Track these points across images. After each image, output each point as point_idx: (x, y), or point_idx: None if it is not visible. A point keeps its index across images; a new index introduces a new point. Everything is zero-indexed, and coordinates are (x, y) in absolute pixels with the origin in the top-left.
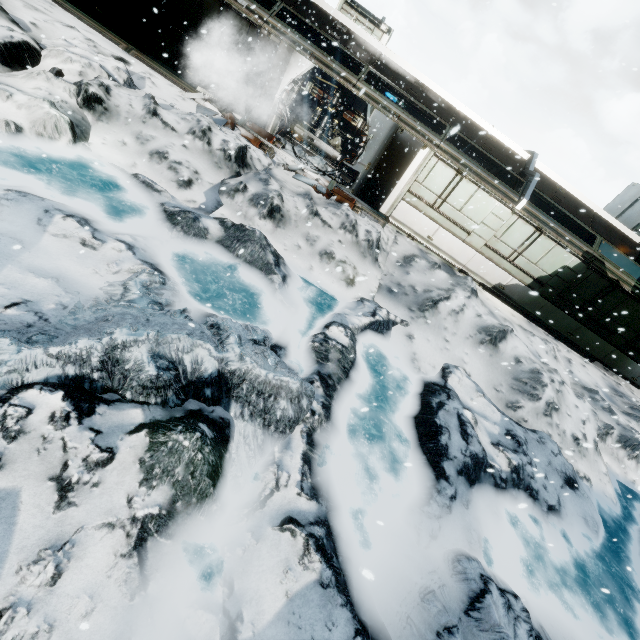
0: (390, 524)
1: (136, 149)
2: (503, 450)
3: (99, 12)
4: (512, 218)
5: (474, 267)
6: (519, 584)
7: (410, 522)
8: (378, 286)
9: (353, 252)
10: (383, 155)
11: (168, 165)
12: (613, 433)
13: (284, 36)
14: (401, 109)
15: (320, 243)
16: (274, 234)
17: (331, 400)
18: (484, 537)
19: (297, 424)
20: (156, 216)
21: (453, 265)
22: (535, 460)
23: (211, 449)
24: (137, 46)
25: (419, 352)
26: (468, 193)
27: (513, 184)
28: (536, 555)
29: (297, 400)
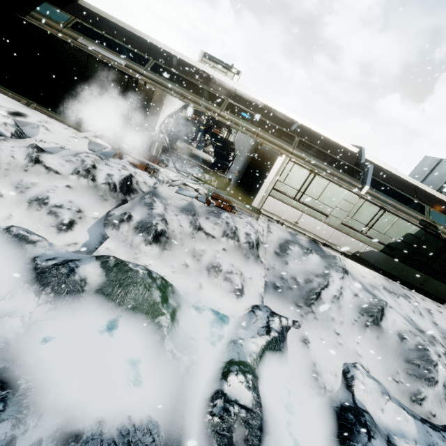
0: None
1: (14, 199)
2: None
3: (4, 78)
4: (360, 201)
5: (335, 241)
6: None
7: None
8: (264, 284)
9: (237, 256)
10: (249, 163)
11: (48, 210)
12: None
13: (158, 83)
14: (258, 128)
15: (206, 256)
16: (161, 257)
17: None
18: None
19: None
20: (24, 277)
21: (318, 241)
22: None
23: None
24: (38, 100)
25: (318, 359)
26: (322, 186)
27: (351, 172)
28: None
29: None
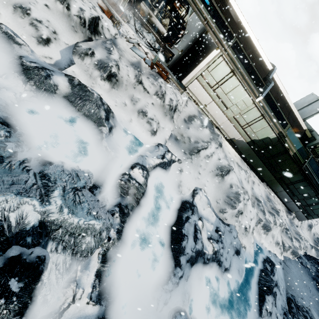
0: (143, 300)
1: None
2: (212, 242)
3: None
4: (252, 106)
5: (224, 127)
6: (202, 315)
7: (155, 296)
8: (170, 135)
9: (159, 112)
10: (191, 46)
11: (30, 21)
12: (261, 223)
13: None
14: (210, 16)
15: (140, 103)
16: (110, 93)
17: (124, 224)
18: (191, 294)
19: (97, 248)
20: (14, 67)
21: (214, 123)
22: (225, 243)
23: (17, 302)
24: None
25: (183, 180)
26: (233, 85)
27: (258, 83)
28: (213, 294)
29: (99, 234)
